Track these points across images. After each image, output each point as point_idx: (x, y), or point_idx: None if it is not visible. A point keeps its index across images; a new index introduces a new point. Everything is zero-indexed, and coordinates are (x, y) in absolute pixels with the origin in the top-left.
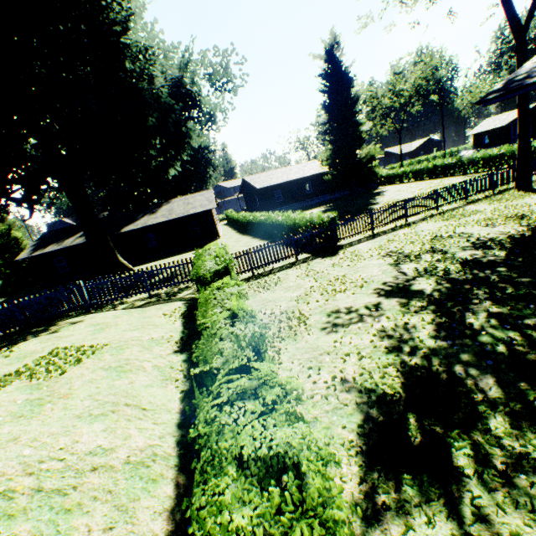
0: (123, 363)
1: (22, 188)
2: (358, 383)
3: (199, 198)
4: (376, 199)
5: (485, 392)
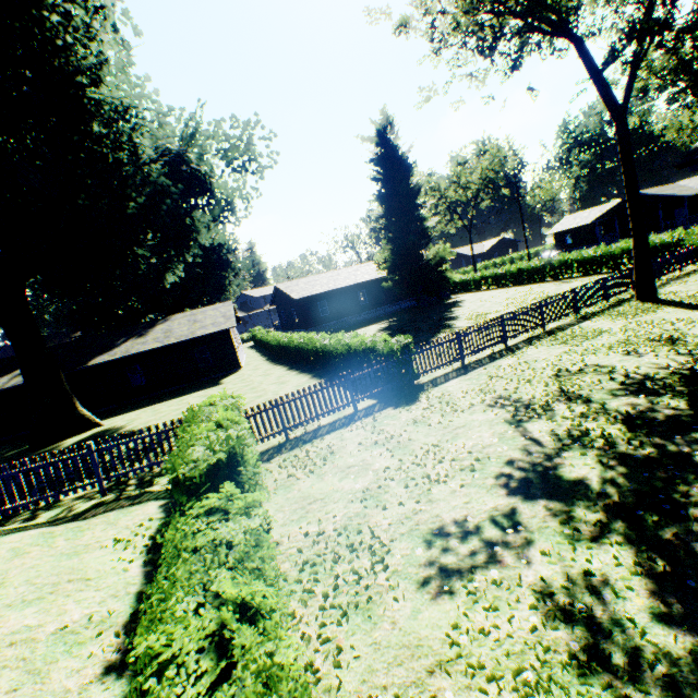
0: None
1: None
2: None
3: (212, 314)
4: (453, 312)
5: None
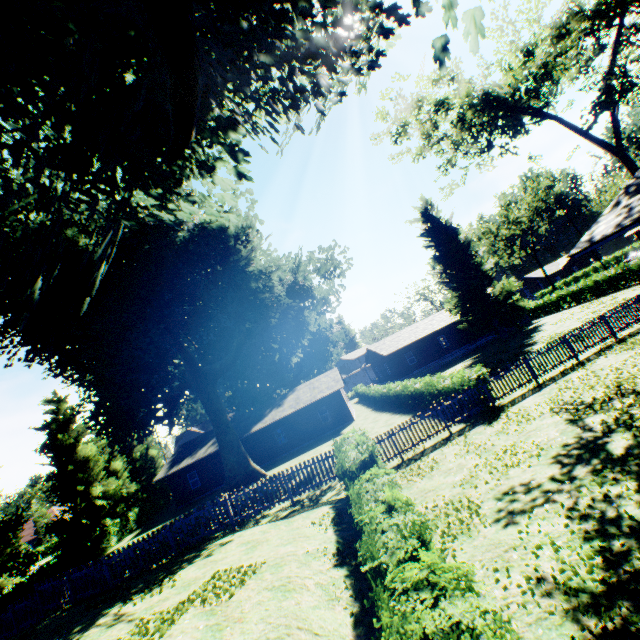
0: (285, 580)
1: (165, 404)
2: (561, 583)
3: (324, 380)
4: (532, 337)
5: None
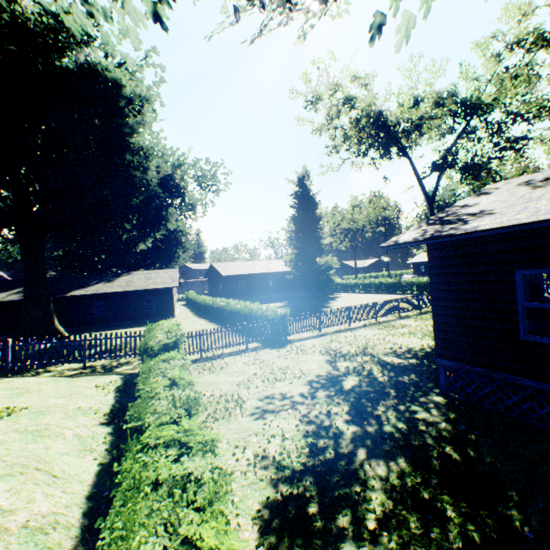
0: (42, 427)
1: None
2: (277, 461)
3: (163, 275)
4: (330, 303)
5: (375, 470)
